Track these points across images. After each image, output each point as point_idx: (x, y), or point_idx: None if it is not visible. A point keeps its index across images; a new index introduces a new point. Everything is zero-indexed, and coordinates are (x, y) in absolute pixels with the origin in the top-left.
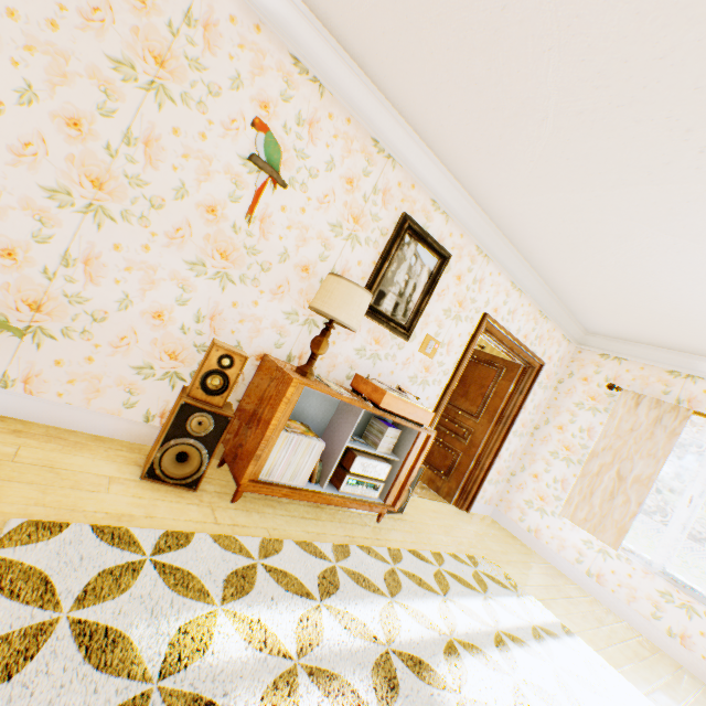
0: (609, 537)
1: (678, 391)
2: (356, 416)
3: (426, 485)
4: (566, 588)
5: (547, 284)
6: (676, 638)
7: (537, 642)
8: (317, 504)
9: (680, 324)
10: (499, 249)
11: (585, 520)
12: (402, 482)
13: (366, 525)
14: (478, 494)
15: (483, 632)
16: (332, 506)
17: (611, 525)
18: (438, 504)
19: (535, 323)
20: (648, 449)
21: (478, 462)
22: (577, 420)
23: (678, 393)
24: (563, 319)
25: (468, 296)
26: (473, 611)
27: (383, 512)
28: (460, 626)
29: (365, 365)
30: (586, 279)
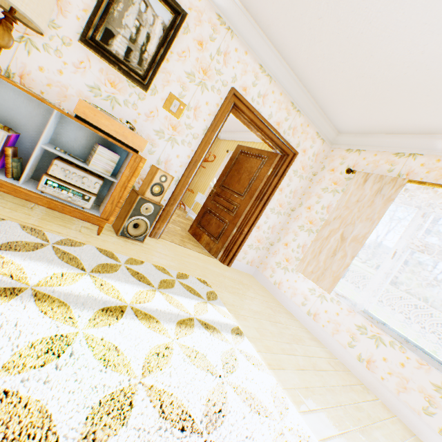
0: (326, 284)
1: (401, 167)
2: (50, 119)
3: (204, 247)
4: (282, 319)
5: (295, 72)
6: (364, 362)
7: (181, 327)
8: (30, 206)
9: (398, 91)
10: (241, 23)
11: (312, 272)
12: (118, 201)
13: (77, 231)
14: (238, 254)
15: (102, 301)
16: (51, 214)
17: (329, 275)
18: (200, 255)
19: (288, 114)
20: (367, 214)
21: (239, 229)
22: (321, 201)
23: (400, 169)
24: (315, 115)
25: (213, 66)
26: (121, 292)
27: (101, 226)
28: (74, 290)
29: (103, 106)
30: (316, 49)
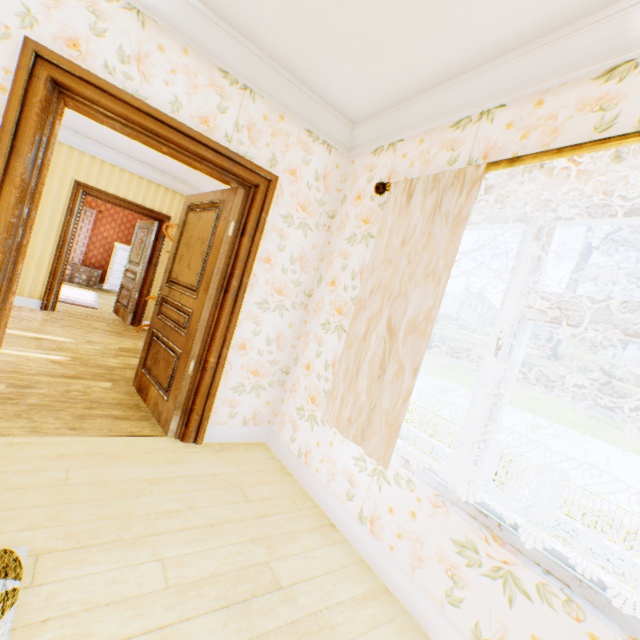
0: (378, 446)
1: (470, 147)
2: None
3: (151, 414)
4: (288, 564)
5: None
6: None
7: None
8: None
9: None
10: None
11: (349, 421)
12: None
13: None
14: (210, 412)
15: None
16: None
17: (380, 422)
18: (114, 442)
19: (223, 97)
20: (425, 265)
21: (198, 361)
22: (350, 263)
23: (470, 151)
24: (288, 93)
25: None
26: None
27: None
28: None
29: None
30: None
